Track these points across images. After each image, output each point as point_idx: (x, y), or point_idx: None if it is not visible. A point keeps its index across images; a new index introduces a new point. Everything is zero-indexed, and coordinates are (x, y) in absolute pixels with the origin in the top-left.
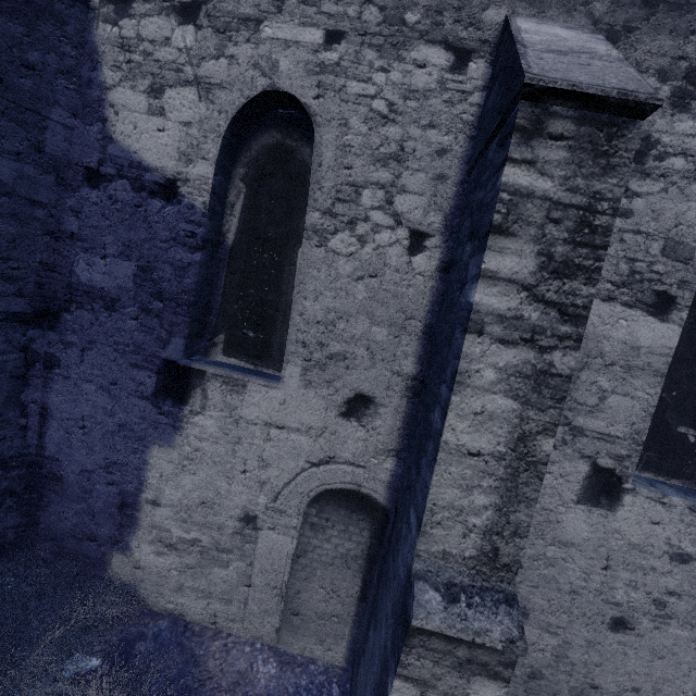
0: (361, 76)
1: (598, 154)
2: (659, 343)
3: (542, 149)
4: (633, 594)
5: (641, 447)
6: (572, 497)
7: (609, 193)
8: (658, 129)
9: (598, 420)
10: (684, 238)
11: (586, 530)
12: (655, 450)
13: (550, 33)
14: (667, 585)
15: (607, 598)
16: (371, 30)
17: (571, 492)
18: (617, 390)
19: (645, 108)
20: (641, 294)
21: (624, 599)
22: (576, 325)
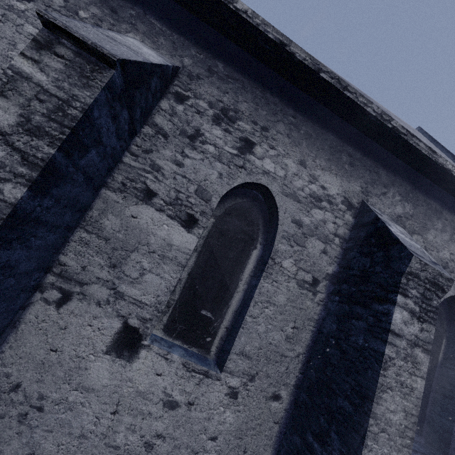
0: (37, 25)
1: (83, 76)
2: (184, 245)
3: (47, 58)
4: (131, 437)
5: (160, 314)
6: (103, 348)
7: (83, 98)
8: (204, 129)
9: (136, 289)
10: (208, 188)
11: (107, 377)
12: (185, 324)
13: (138, 46)
14: (157, 428)
15: (109, 442)
16: (54, 7)
17: (103, 343)
18: (153, 270)
19: (110, 60)
20: (179, 212)
21: (123, 442)
22: (32, 170)
